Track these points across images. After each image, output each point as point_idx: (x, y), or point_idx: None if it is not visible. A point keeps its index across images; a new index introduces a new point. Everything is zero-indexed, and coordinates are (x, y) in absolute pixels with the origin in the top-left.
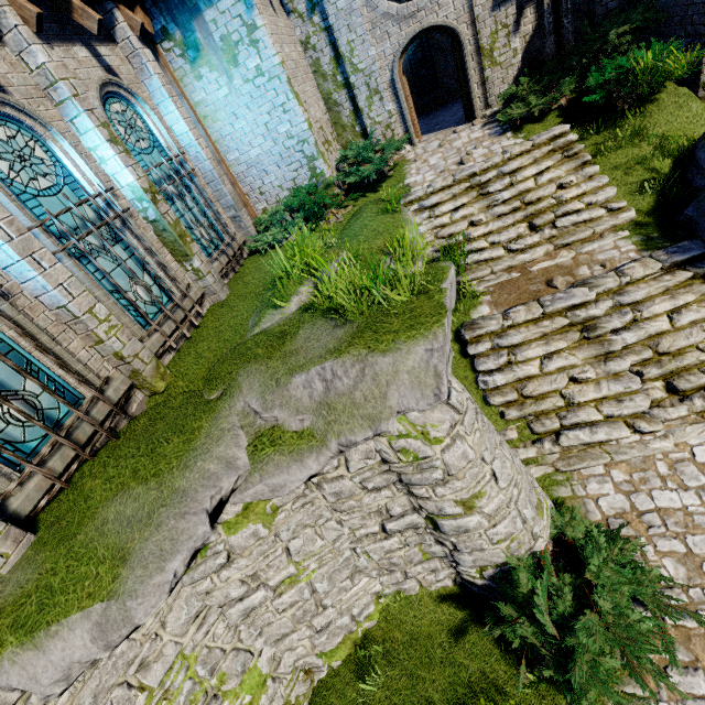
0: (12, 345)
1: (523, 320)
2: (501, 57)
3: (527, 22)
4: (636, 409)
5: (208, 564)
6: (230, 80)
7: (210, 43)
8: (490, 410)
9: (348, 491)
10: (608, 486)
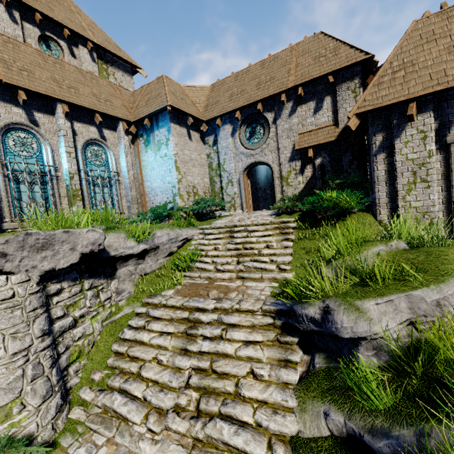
0: None
1: (171, 303)
2: (292, 183)
3: (308, 171)
4: (159, 401)
5: None
6: (156, 155)
7: (154, 141)
8: (109, 353)
9: None
10: None
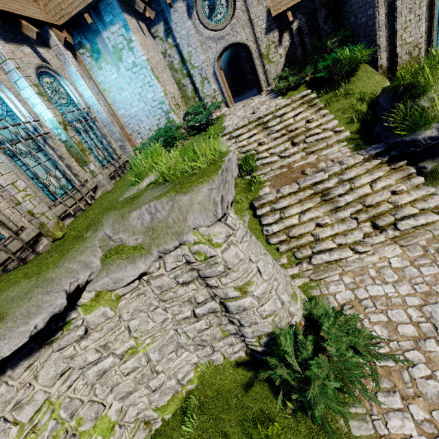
0: None
1: (288, 192)
2: (273, 59)
3: (285, 40)
4: (354, 238)
5: (71, 335)
6: (118, 70)
7: (106, 49)
8: (271, 247)
9: (167, 285)
10: (341, 286)
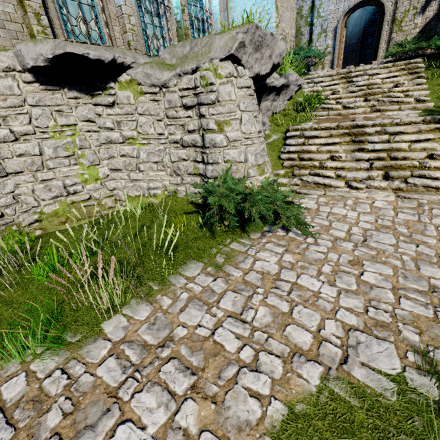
0: (95, 6)
1: (324, 125)
2: (406, 27)
3: (431, 10)
4: (355, 174)
5: (105, 98)
6: None
7: None
8: (279, 161)
9: (174, 102)
10: (313, 201)
